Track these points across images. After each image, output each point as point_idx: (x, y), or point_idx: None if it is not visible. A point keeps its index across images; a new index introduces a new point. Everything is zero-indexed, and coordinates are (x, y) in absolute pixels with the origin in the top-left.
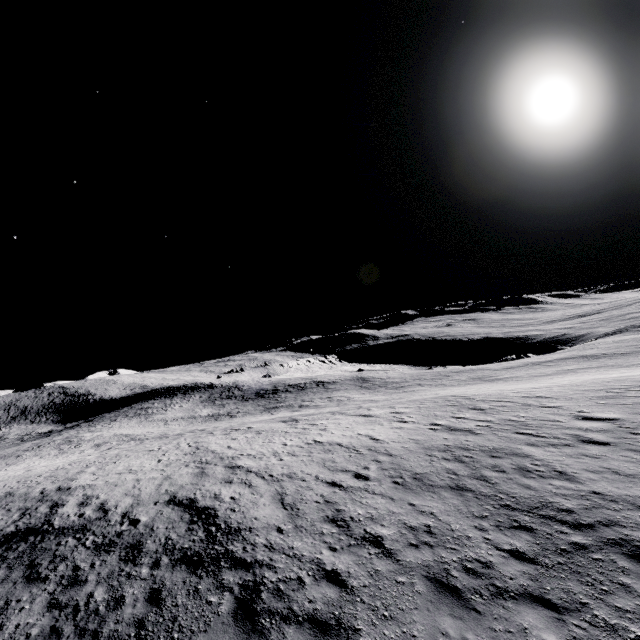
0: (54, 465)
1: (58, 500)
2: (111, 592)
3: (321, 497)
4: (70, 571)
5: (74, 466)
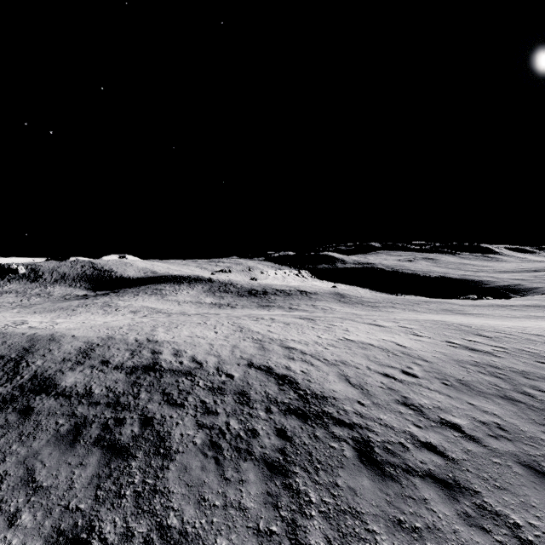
0: (123, 321)
1: (154, 348)
2: (243, 424)
3: (382, 384)
4: (199, 403)
5: (143, 325)
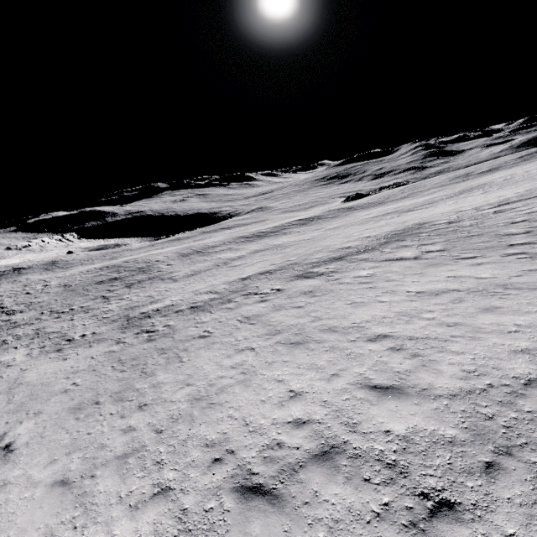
0: None
1: None
2: None
3: None
4: None
5: None
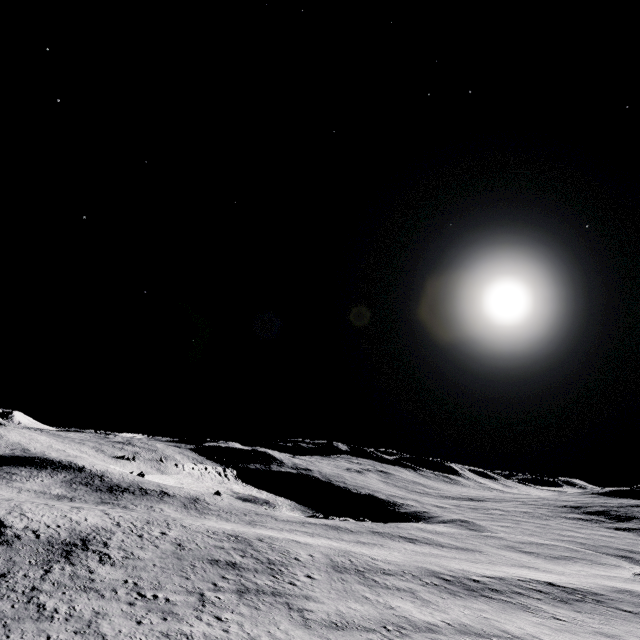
0: None
1: None
2: None
3: (39, 527)
4: None
5: None
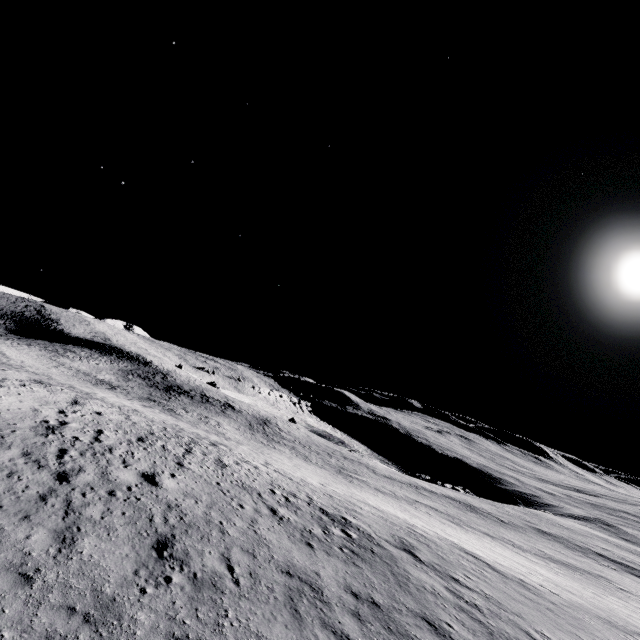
0: None
1: None
2: None
3: None
4: None
5: None
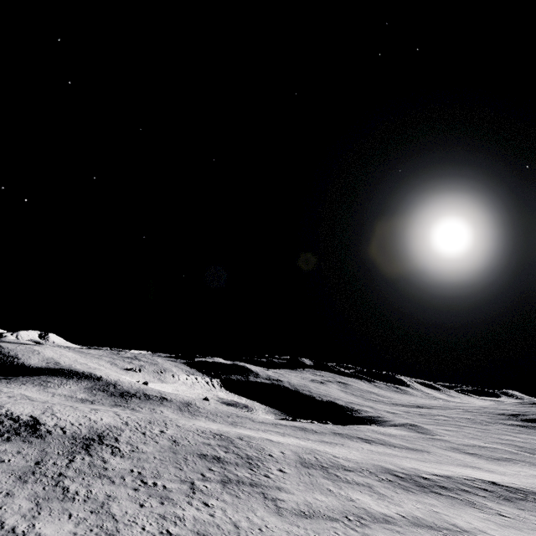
0: None
1: (0, 408)
2: (10, 425)
3: (66, 424)
4: (3, 420)
5: (4, 401)
